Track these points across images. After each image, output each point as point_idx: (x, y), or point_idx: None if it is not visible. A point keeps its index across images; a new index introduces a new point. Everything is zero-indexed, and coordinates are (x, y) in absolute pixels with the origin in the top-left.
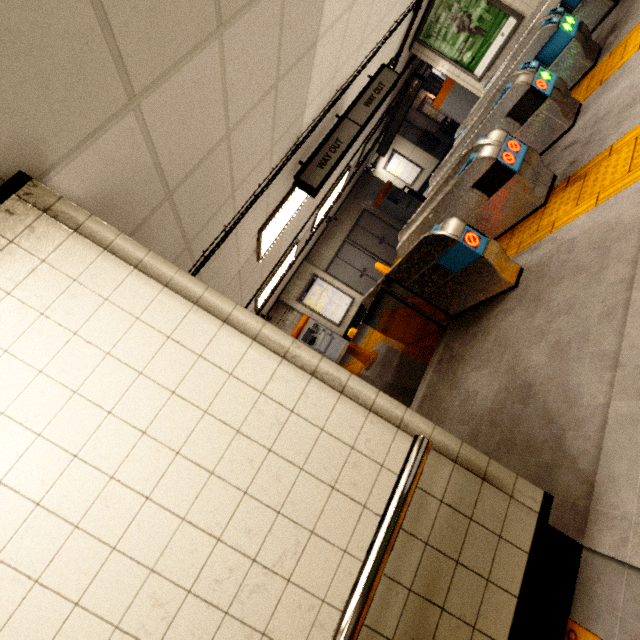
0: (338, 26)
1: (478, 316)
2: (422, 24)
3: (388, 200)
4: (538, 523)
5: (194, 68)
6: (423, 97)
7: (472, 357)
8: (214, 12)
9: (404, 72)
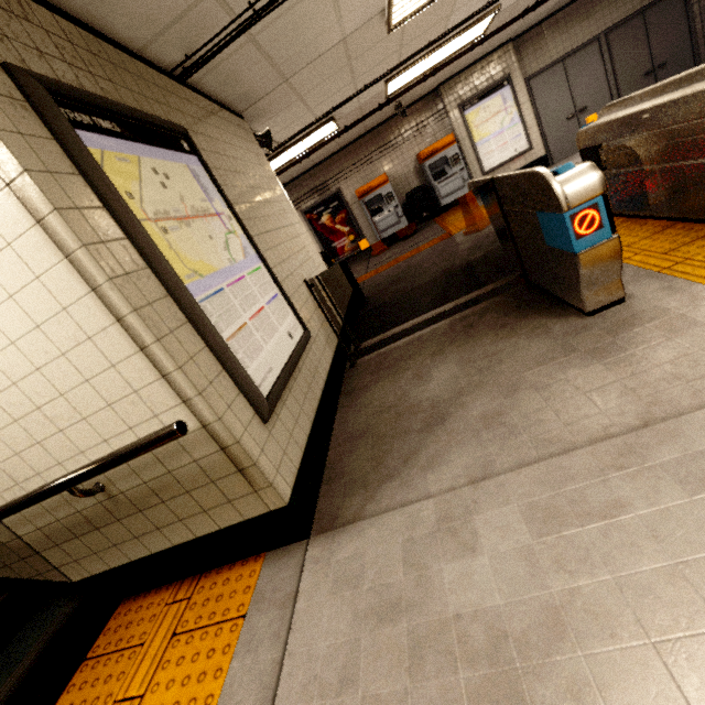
0: None
1: (534, 308)
2: None
3: None
4: (267, 514)
5: None
6: None
7: (472, 346)
8: None
9: None
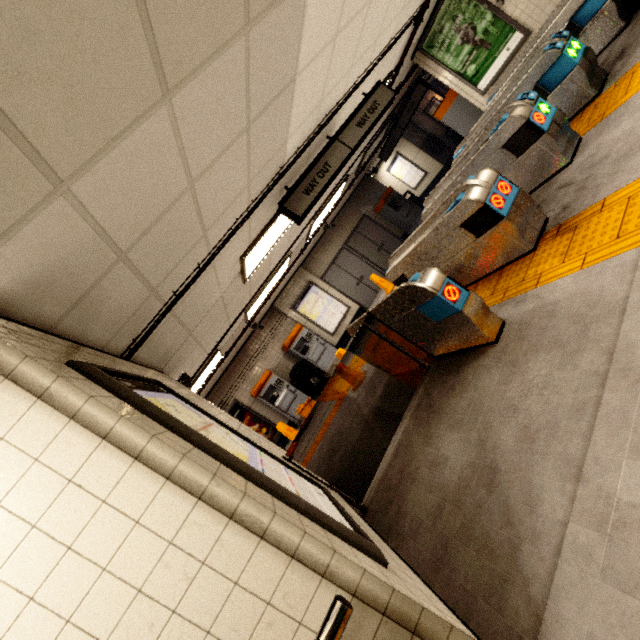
0: (321, 58)
1: (458, 365)
2: (425, 34)
3: (388, 206)
4: None
5: (138, 138)
6: (430, 98)
7: (447, 413)
8: (157, 82)
9: (407, 80)
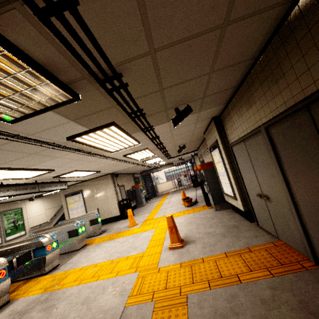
0: None
1: None
2: None
3: None
4: None
5: None
6: None
7: None
8: None
9: None
